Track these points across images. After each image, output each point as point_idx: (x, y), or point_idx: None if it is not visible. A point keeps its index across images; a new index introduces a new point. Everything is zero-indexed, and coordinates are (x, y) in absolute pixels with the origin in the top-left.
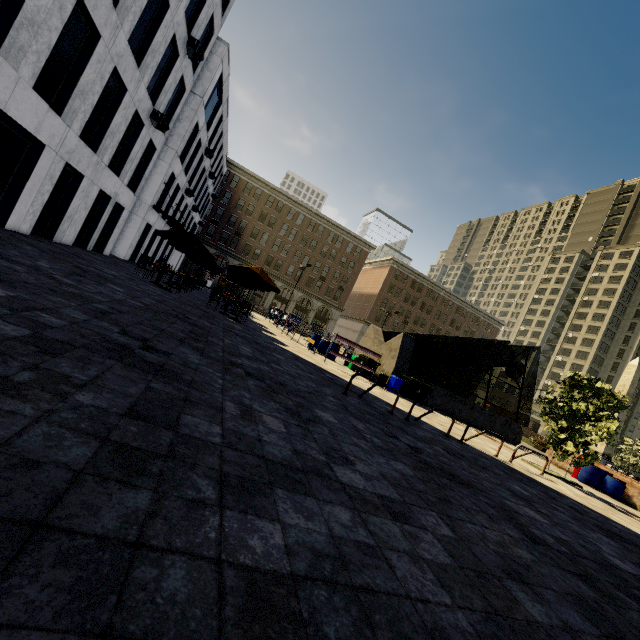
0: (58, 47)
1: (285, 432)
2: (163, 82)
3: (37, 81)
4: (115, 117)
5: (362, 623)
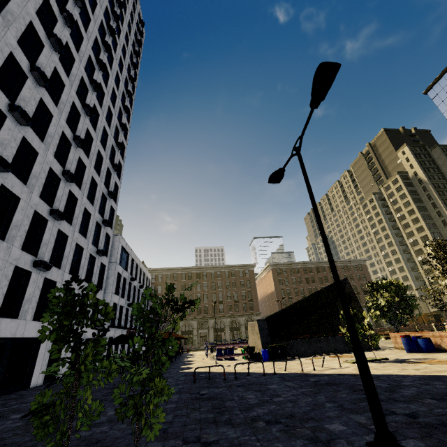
0: (41, 298)
1: (113, 414)
2: (92, 272)
3: (34, 315)
4: None
5: (80, 442)
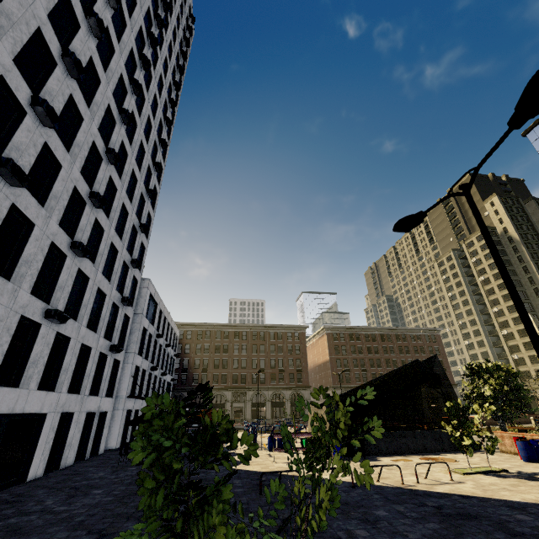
0: (49, 358)
1: None
2: (114, 326)
3: (39, 382)
4: (88, 366)
5: None
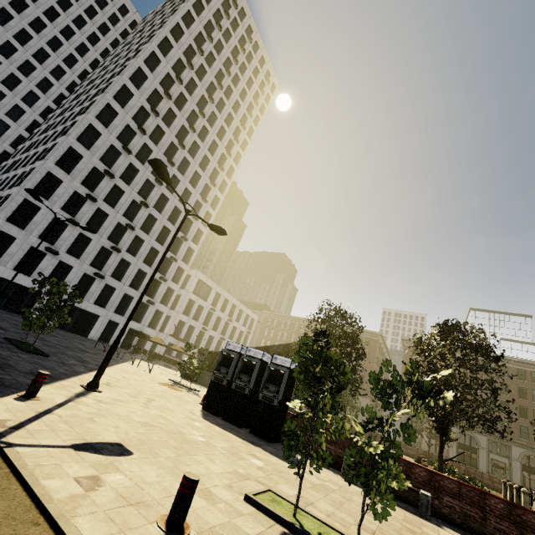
0: (104, 294)
1: None
2: (157, 291)
3: (98, 302)
4: (130, 305)
5: None
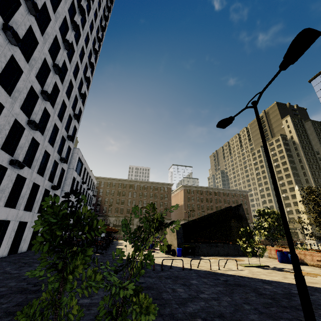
0: (12, 189)
1: None
2: (54, 174)
3: (6, 202)
4: (37, 196)
5: None
